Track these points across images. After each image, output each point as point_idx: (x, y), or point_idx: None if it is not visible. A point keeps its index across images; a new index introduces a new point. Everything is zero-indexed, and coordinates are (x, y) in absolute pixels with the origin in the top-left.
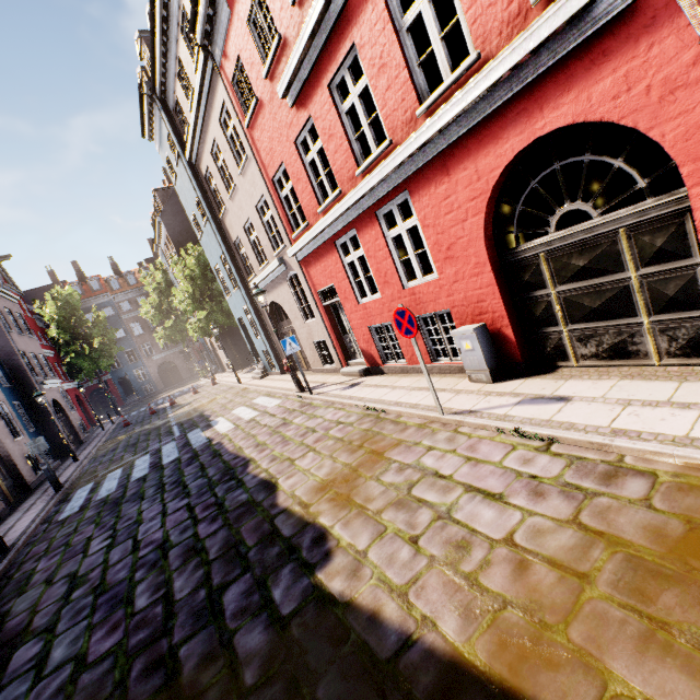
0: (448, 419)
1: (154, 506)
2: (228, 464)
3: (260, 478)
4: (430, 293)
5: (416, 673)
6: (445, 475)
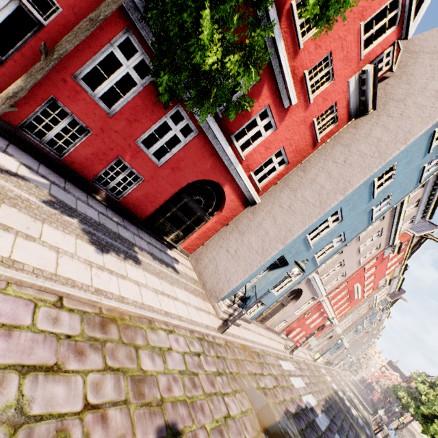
0: (309, 361)
1: (350, 436)
2: (329, 405)
3: (329, 398)
4: (309, 329)
5: (336, 397)
6: (318, 375)
